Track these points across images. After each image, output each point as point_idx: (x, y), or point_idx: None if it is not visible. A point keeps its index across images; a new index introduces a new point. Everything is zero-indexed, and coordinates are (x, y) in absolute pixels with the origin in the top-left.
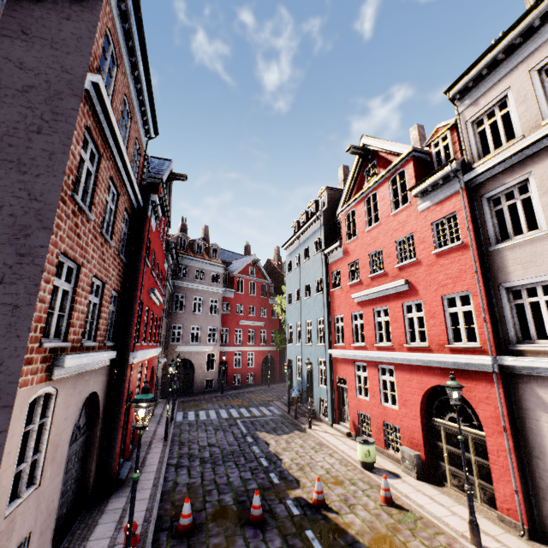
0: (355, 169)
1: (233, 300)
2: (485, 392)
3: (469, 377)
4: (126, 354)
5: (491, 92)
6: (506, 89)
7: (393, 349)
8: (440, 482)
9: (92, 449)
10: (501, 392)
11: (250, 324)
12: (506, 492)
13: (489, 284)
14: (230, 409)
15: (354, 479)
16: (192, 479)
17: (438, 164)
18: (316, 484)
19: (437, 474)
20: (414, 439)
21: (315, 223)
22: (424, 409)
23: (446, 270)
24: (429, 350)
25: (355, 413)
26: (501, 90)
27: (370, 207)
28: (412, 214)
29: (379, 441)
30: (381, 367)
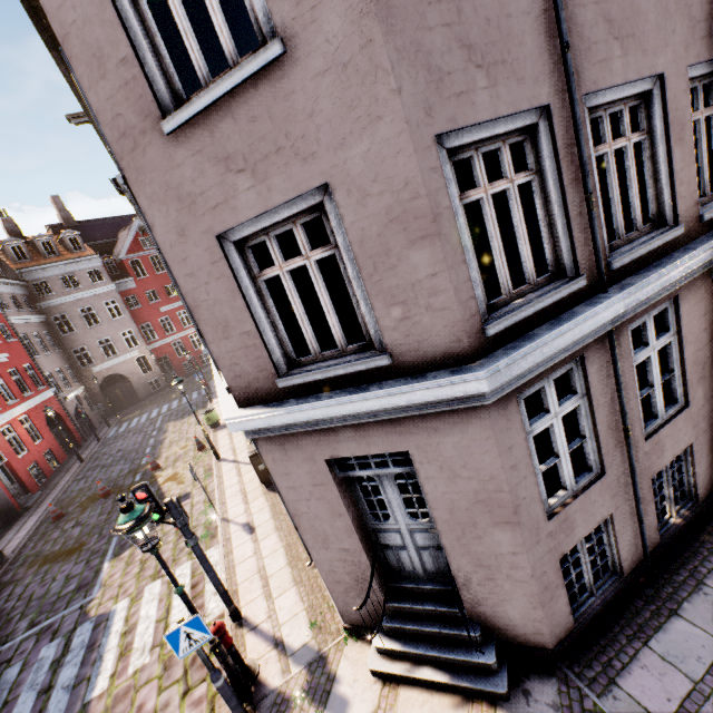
0: None
1: (138, 290)
2: None
3: None
4: None
5: None
6: None
7: None
8: None
9: None
10: None
11: (176, 306)
12: None
13: None
14: (164, 406)
15: (200, 439)
16: (85, 485)
17: None
18: (148, 460)
19: None
20: None
21: None
22: None
23: None
24: None
25: None
26: None
27: None
28: None
29: None
30: None
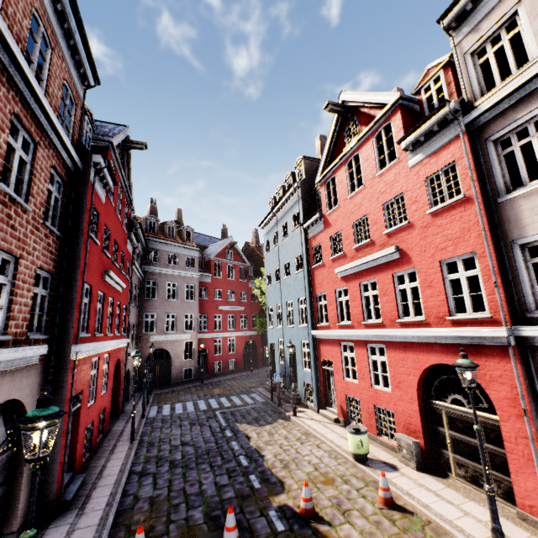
0: (334, 131)
1: (210, 285)
2: (497, 369)
3: (477, 352)
4: (66, 349)
5: (496, 12)
6: (516, 3)
7: (383, 326)
8: (443, 472)
9: (19, 470)
10: (519, 369)
11: (229, 309)
12: (528, 487)
13: (499, 242)
14: (210, 399)
15: (347, 475)
16: (157, 491)
17: (430, 112)
18: (303, 490)
19: (438, 463)
20: (411, 425)
21: (292, 196)
22: (421, 391)
23: (445, 230)
24: (426, 324)
25: (343, 397)
26: (509, 6)
27: (351, 175)
28: (401, 171)
29: (371, 427)
30: (370, 347)
